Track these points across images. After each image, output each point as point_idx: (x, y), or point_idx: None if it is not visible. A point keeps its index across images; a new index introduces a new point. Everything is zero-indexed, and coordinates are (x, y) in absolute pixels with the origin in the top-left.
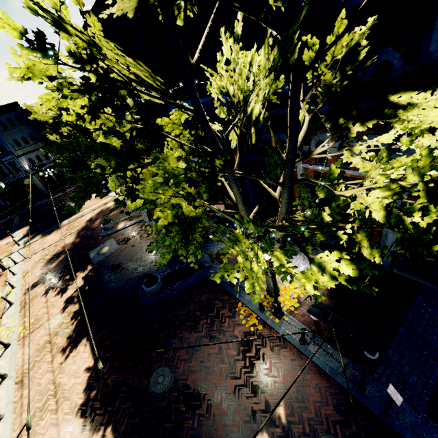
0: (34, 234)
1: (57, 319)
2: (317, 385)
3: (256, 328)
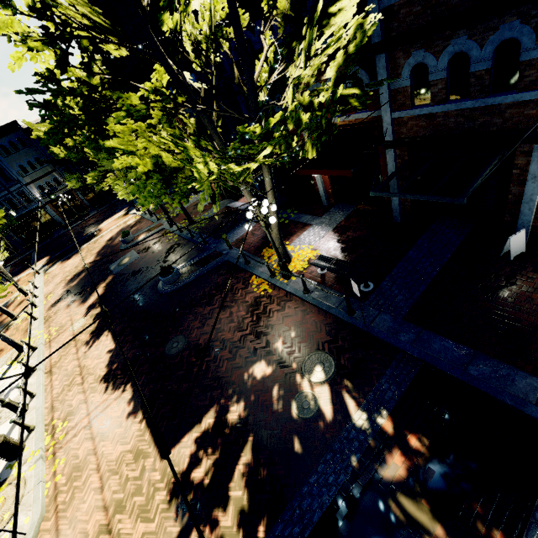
0: (54, 262)
1: (80, 323)
2: (315, 321)
3: (266, 292)
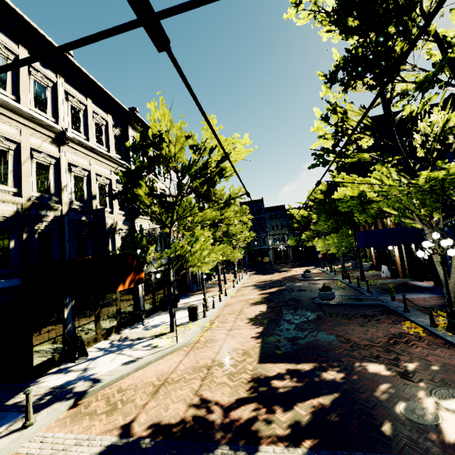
0: (256, 274)
1: (253, 296)
2: None
3: (417, 333)
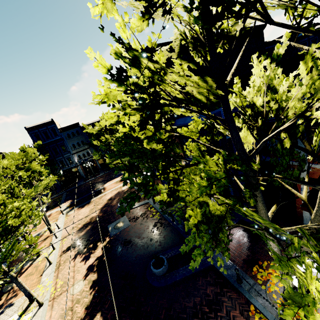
0: (73, 206)
1: (80, 286)
2: None
3: None
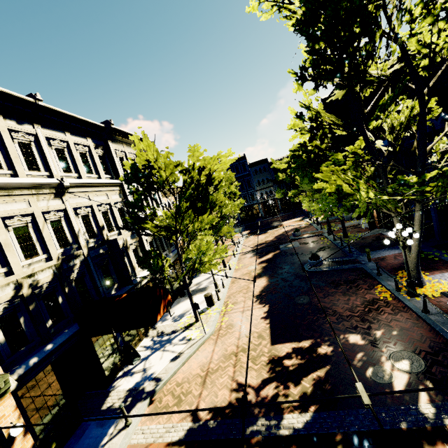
0: (251, 234)
1: (254, 267)
2: (422, 334)
3: (385, 298)
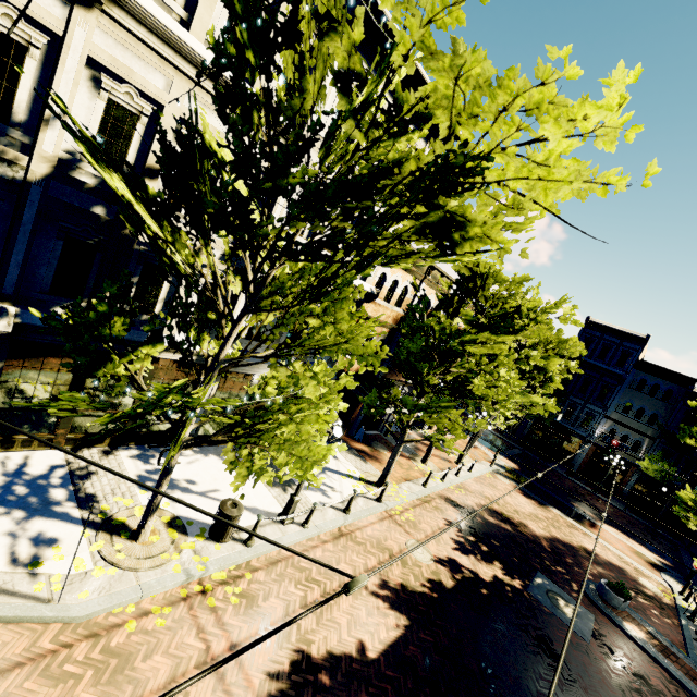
0: (513, 477)
1: (422, 555)
2: None
3: None
